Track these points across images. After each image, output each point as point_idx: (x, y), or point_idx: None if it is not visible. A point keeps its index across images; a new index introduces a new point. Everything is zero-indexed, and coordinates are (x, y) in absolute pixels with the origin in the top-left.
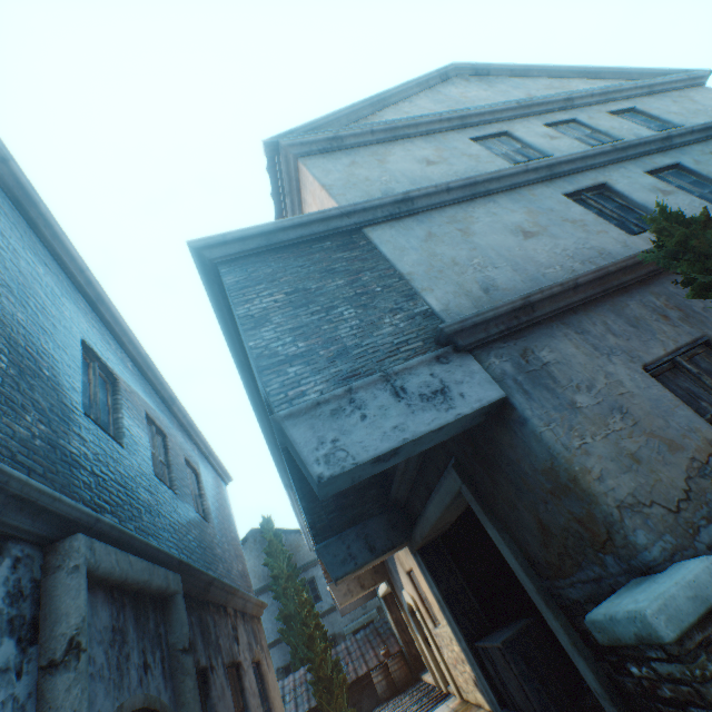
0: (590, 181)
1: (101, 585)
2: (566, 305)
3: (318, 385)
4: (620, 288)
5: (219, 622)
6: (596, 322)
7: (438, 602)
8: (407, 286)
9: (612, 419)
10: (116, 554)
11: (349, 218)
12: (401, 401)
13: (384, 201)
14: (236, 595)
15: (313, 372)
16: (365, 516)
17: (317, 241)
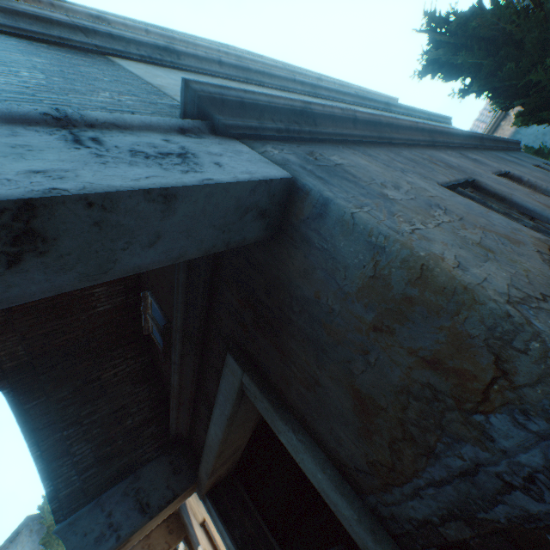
0: (344, 106)
1: None
2: (349, 135)
3: None
4: (390, 144)
5: None
6: (380, 153)
7: None
8: (154, 89)
9: (436, 213)
10: None
11: (87, 37)
12: (81, 148)
13: (140, 39)
14: None
15: None
16: (138, 464)
17: (25, 39)
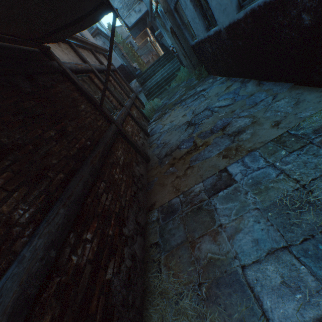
0: None
1: None
2: None
3: (126, 13)
4: None
5: None
6: None
7: (154, 38)
8: None
9: None
10: None
11: None
12: (136, 13)
13: None
14: (119, 45)
15: (124, 11)
16: (137, 24)
17: None
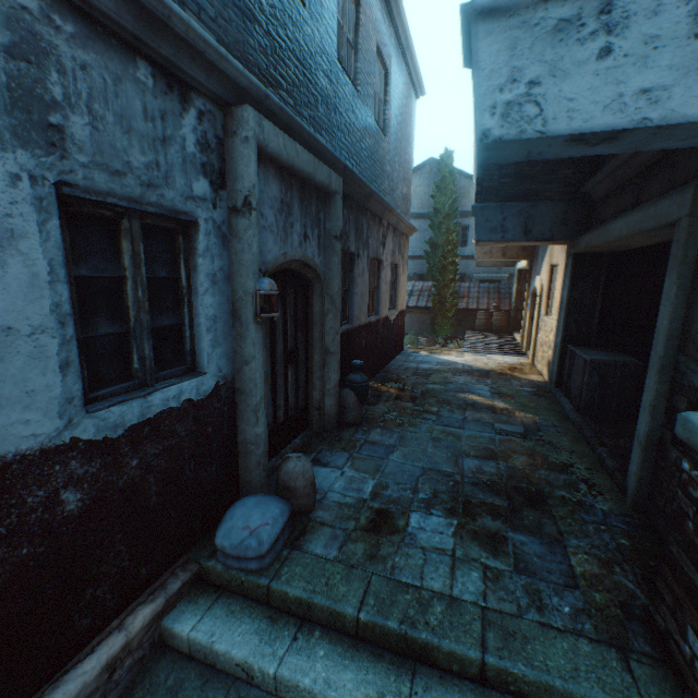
0: None
1: (272, 163)
2: None
3: None
4: None
5: (372, 228)
6: None
7: (560, 303)
8: None
9: None
10: (283, 139)
11: None
12: None
13: None
14: (391, 214)
15: None
16: (539, 197)
17: None
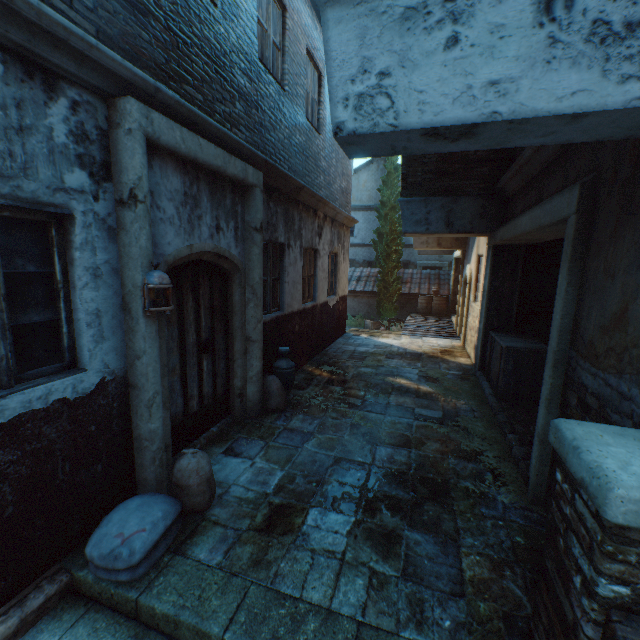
0: None
1: (172, 156)
2: None
3: None
4: None
5: (305, 219)
6: None
7: (482, 292)
8: None
9: None
10: (181, 133)
11: None
12: (544, 25)
13: None
14: (327, 206)
15: None
16: (460, 192)
17: None
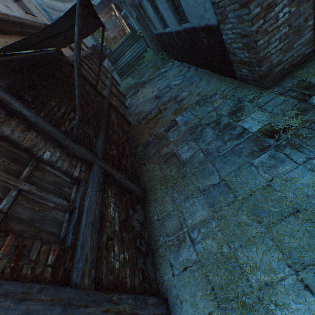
0: None
1: None
2: None
3: None
4: None
5: None
6: None
7: (120, 15)
8: None
9: None
10: None
11: None
12: None
13: None
14: None
15: None
16: None
17: None
